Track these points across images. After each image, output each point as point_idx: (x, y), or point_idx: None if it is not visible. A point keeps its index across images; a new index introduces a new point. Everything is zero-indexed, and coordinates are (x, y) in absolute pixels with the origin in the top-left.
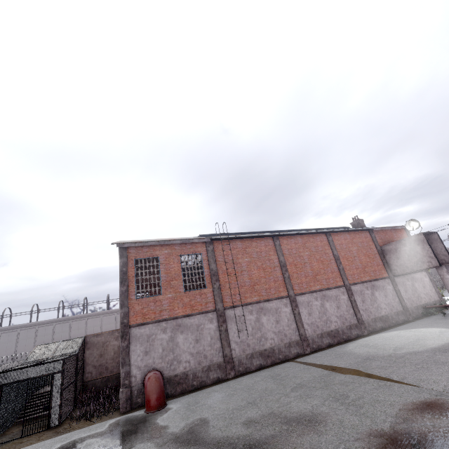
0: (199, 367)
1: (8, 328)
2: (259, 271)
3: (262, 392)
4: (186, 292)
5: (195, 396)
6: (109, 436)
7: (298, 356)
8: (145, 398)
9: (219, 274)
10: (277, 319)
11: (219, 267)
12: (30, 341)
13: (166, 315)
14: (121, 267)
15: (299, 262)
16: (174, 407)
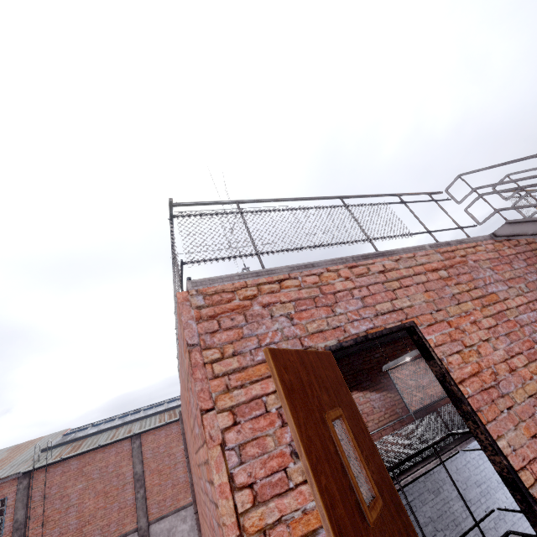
0: None
1: None
2: (97, 499)
3: None
4: None
5: None
6: None
7: None
8: None
9: (28, 524)
10: None
11: (32, 512)
12: None
13: None
14: None
15: (168, 465)
16: None
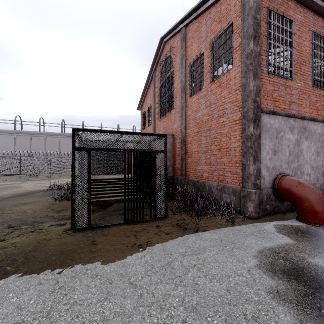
0: (317, 184)
1: (22, 132)
2: None
3: None
4: (314, 88)
5: None
6: None
7: None
8: (307, 206)
9: None
10: None
11: None
12: (41, 146)
13: (294, 110)
14: (254, 12)
15: None
16: None
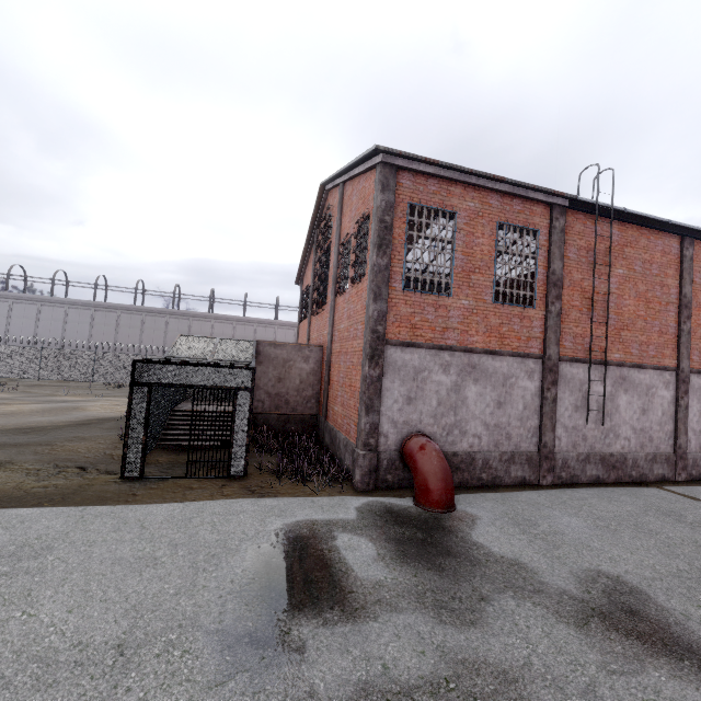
0: (495, 452)
1: (105, 306)
2: (637, 302)
3: (699, 549)
4: (497, 305)
5: (503, 502)
6: (384, 539)
7: (661, 481)
8: (418, 481)
9: (562, 287)
10: (644, 406)
11: (567, 272)
12: (135, 332)
13: (453, 340)
14: (382, 213)
15: None
16: (481, 516)
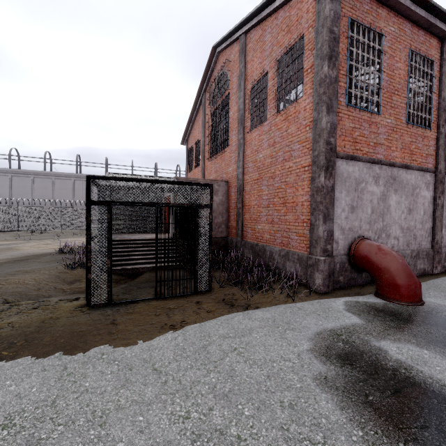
0: (407, 251)
1: (20, 172)
2: None
3: None
4: (408, 125)
5: (440, 290)
6: (428, 343)
7: None
8: (387, 279)
9: None
10: None
11: None
12: (47, 192)
13: (381, 154)
14: (331, 23)
15: None
16: None
